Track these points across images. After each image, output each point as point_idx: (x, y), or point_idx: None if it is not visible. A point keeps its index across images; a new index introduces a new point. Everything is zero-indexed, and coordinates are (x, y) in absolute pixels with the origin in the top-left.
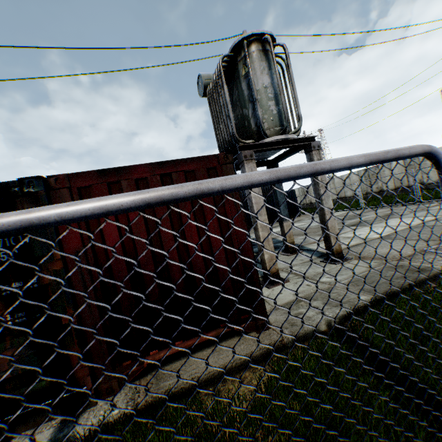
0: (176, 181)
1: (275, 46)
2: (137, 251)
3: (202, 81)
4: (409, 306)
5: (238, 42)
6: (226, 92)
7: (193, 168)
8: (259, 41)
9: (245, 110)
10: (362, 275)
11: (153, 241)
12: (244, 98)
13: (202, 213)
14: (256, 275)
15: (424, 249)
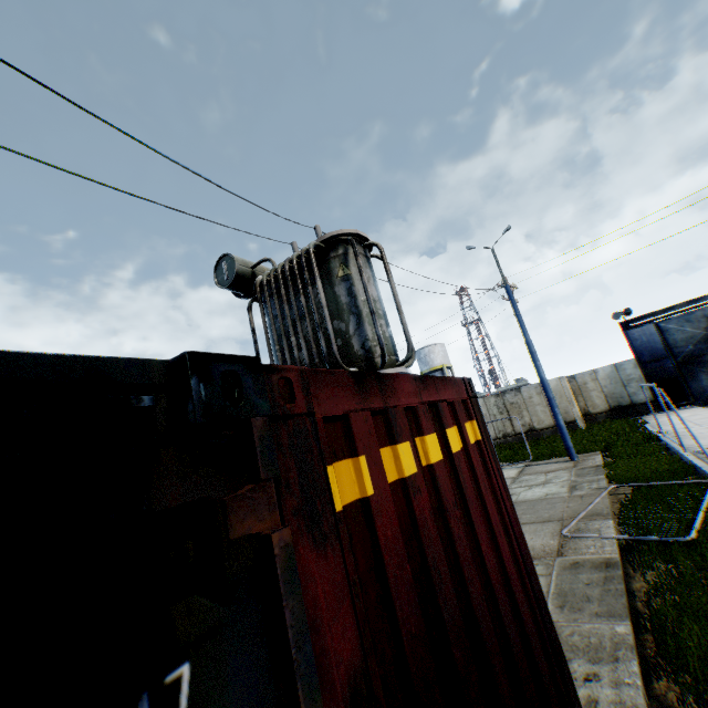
0: (445, 422)
1: (373, 256)
2: (447, 627)
3: (231, 264)
4: (702, 622)
5: (337, 234)
6: (321, 290)
7: (451, 397)
8: (361, 243)
9: (339, 323)
10: (555, 589)
11: (453, 583)
12: (340, 306)
13: (477, 493)
14: (554, 627)
15: (564, 534)
